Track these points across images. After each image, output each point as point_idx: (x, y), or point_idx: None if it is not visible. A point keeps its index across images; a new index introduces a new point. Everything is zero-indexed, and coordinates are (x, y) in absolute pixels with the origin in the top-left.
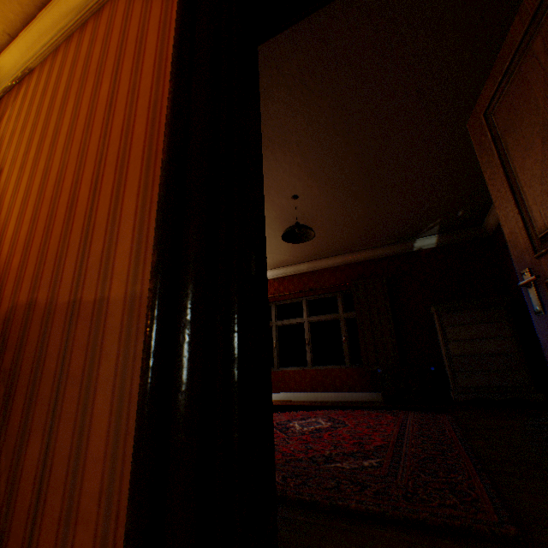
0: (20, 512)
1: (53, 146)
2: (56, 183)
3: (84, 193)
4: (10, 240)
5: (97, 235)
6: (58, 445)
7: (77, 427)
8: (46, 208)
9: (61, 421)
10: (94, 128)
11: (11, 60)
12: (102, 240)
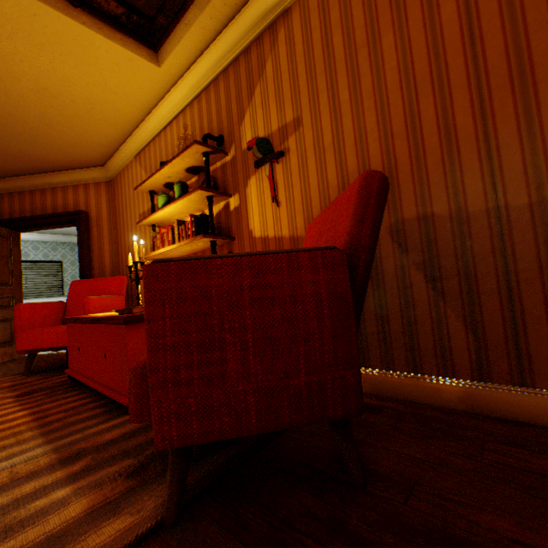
0: (491, 337)
1: (377, 85)
2: (406, 118)
3: (462, 121)
4: (356, 174)
5: (505, 154)
6: (523, 299)
7: (545, 287)
8: (401, 141)
9: (518, 285)
10: (447, 57)
11: (260, 5)
12: (516, 156)
